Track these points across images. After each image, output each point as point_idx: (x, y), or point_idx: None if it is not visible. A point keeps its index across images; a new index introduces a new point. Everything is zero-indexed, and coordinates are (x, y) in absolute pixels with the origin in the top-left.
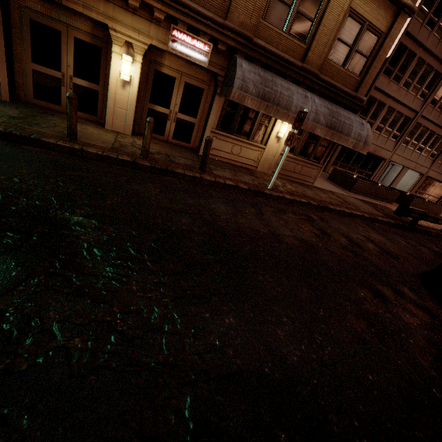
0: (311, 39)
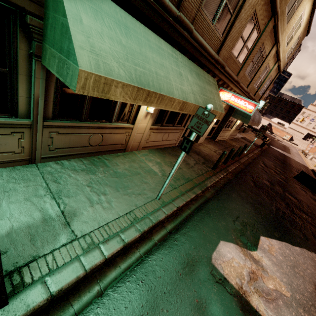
0: (259, 87)
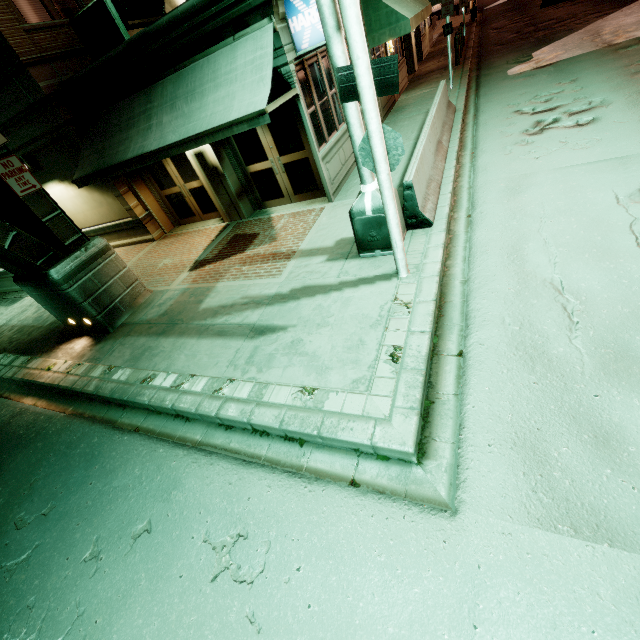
0: None
